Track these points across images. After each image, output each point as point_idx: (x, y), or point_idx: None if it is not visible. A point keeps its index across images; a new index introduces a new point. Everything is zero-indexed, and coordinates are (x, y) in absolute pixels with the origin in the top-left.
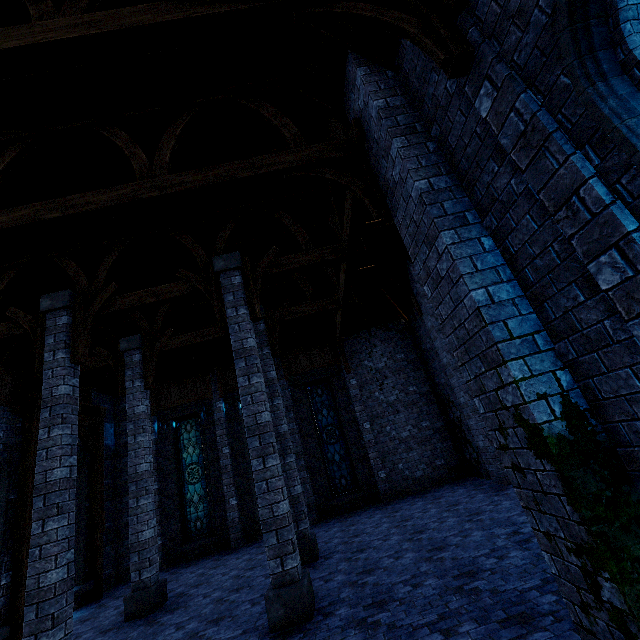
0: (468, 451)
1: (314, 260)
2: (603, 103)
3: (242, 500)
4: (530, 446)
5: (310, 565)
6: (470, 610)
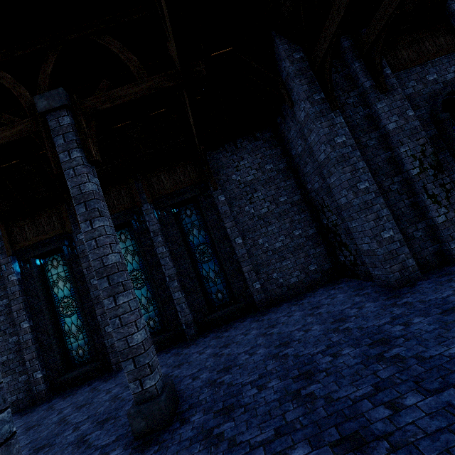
0: (343, 254)
1: None
2: None
3: None
4: None
5: (159, 437)
6: None
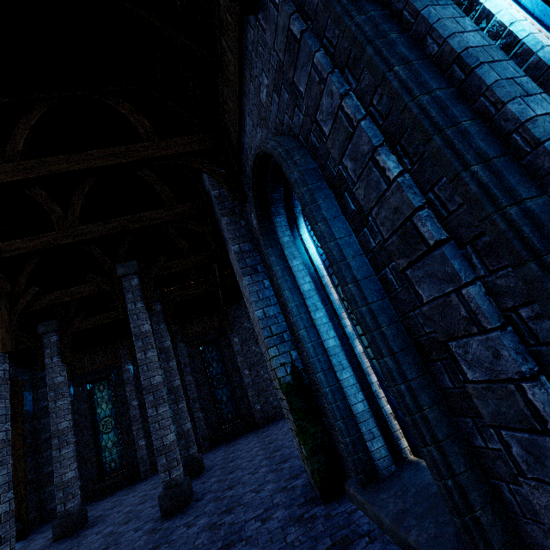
0: None
1: (193, 264)
2: (271, 258)
3: (149, 440)
4: (280, 388)
5: (197, 477)
6: (275, 478)
